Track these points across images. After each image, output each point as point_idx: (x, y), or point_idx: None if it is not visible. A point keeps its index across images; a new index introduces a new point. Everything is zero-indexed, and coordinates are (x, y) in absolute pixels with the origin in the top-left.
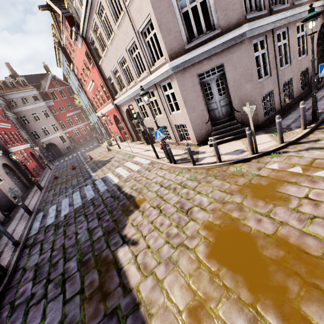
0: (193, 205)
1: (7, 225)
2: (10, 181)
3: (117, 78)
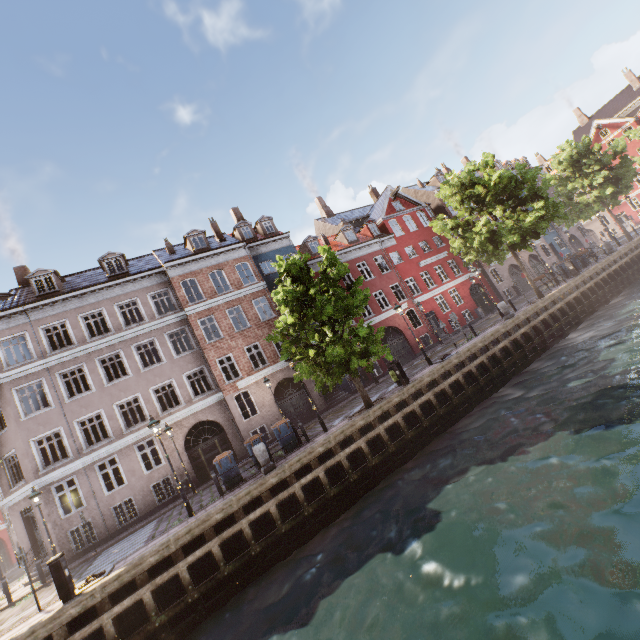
0: None
1: None
2: None
3: None
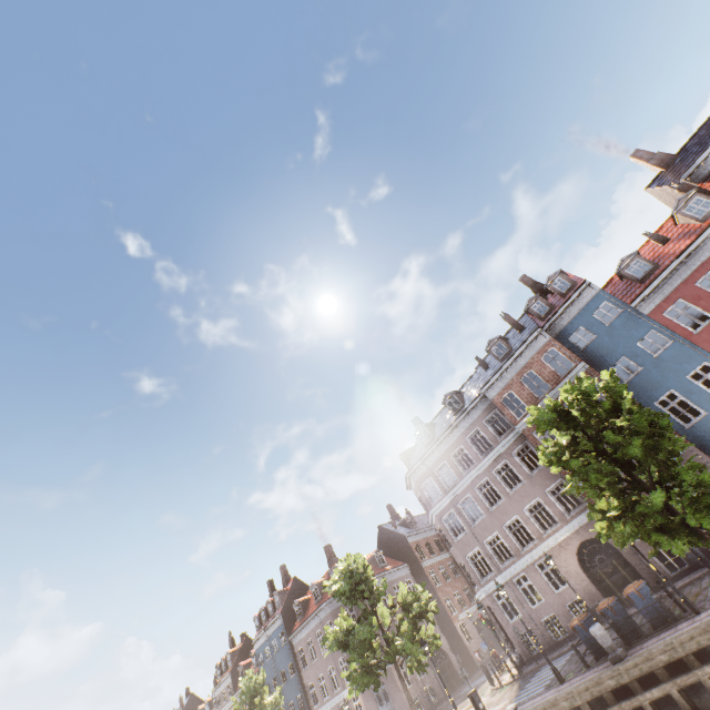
0: (463, 706)
1: (461, 685)
2: (479, 640)
3: (524, 537)
